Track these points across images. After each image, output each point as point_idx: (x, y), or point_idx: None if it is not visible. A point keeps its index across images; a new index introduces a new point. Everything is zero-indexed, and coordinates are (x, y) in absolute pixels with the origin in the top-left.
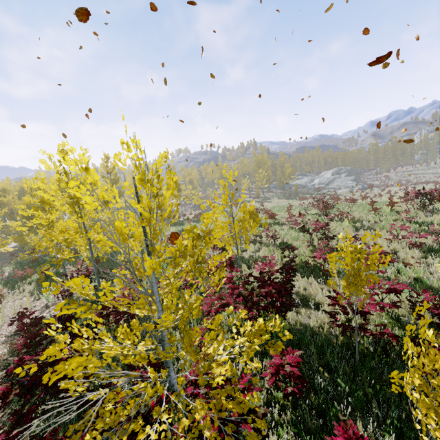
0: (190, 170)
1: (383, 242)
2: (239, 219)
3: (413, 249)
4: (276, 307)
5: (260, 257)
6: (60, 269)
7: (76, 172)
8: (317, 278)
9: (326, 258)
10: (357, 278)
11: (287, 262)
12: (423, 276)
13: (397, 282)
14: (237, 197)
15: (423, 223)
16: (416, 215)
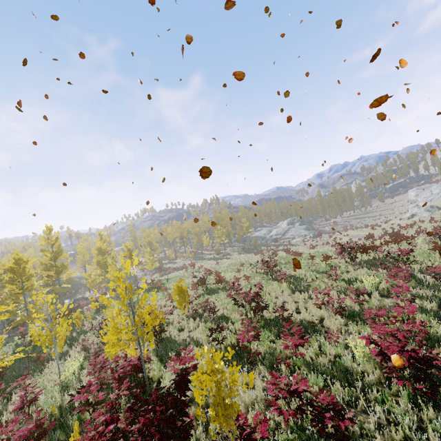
0: (148, 231)
1: (313, 307)
2: (147, 309)
3: (337, 314)
4: (168, 437)
5: (193, 339)
6: None
7: None
8: (243, 366)
9: (249, 341)
10: (223, 405)
11: (180, 370)
12: (341, 352)
13: (315, 365)
14: (199, 255)
15: (349, 280)
16: (347, 269)
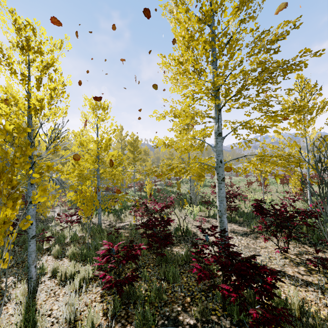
0: (158, 150)
1: None
2: None
3: None
4: None
5: None
6: (127, 203)
7: (285, 101)
8: None
9: None
10: None
11: None
12: None
13: None
14: None
15: None
16: None
